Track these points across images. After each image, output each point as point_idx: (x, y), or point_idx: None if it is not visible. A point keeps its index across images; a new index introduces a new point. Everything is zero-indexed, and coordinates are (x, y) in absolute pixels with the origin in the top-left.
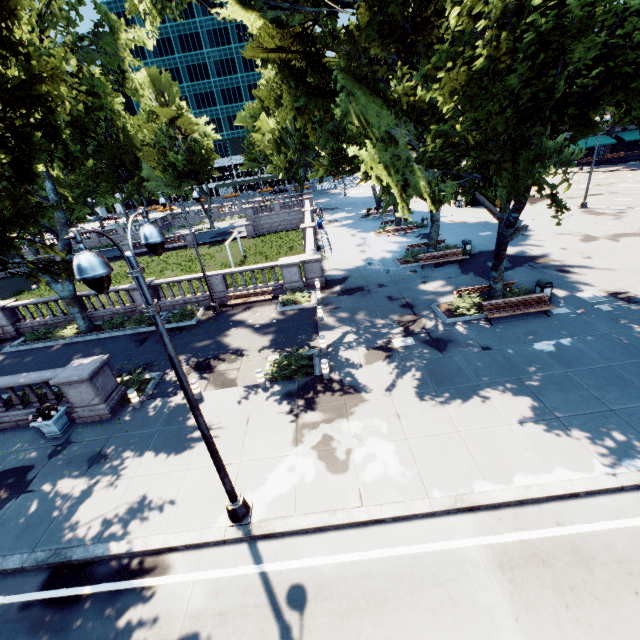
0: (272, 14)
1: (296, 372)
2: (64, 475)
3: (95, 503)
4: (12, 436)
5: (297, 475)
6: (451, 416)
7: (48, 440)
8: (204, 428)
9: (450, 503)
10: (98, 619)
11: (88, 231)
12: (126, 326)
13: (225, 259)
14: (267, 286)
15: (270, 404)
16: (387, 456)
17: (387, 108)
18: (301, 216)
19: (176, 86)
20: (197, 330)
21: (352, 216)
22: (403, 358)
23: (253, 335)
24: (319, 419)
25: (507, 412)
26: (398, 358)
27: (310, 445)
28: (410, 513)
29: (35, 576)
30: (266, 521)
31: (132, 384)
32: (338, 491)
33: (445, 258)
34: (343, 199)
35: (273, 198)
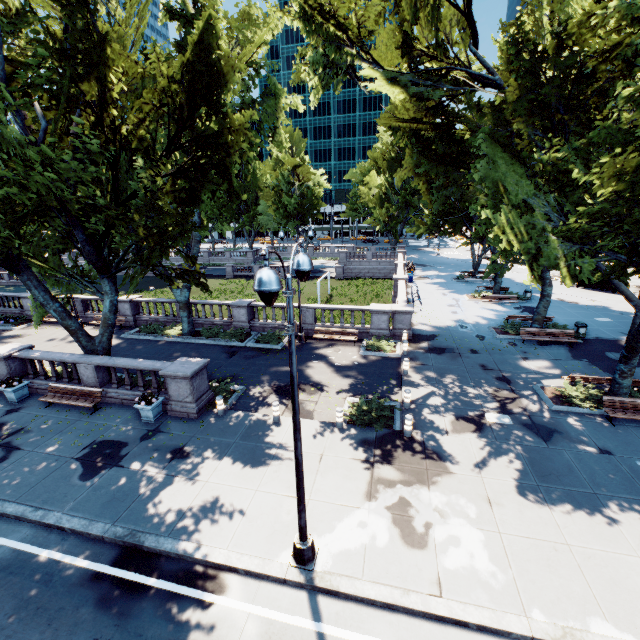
0: (415, 90)
1: (375, 421)
2: (150, 460)
3: (171, 496)
4: (116, 411)
5: (368, 533)
6: (558, 522)
7: (142, 423)
8: (299, 454)
9: (556, 634)
10: (155, 617)
11: (272, 251)
12: (221, 337)
13: (312, 294)
14: (353, 327)
15: (345, 447)
16: (474, 546)
17: (526, 179)
18: (391, 267)
19: (304, 142)
20: (281, 355)
21: (444, 275)
22: (497, 436)
23: (334, 372)
24: (396, 478)
25: (637, 540)
26: (491, 435)
27: (384, 504)
28: (501, 628)
29: (110, 549)
30: (330, 574)
31: (219, 391)
32: (413, 568)
33: (552, 337)
34: (435, 258)
35: (366, 246)
